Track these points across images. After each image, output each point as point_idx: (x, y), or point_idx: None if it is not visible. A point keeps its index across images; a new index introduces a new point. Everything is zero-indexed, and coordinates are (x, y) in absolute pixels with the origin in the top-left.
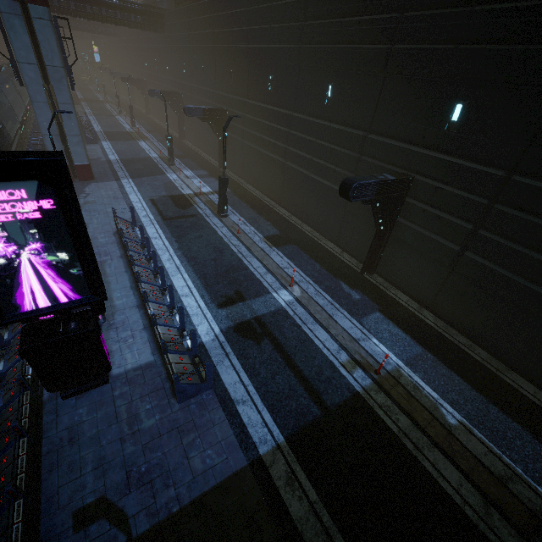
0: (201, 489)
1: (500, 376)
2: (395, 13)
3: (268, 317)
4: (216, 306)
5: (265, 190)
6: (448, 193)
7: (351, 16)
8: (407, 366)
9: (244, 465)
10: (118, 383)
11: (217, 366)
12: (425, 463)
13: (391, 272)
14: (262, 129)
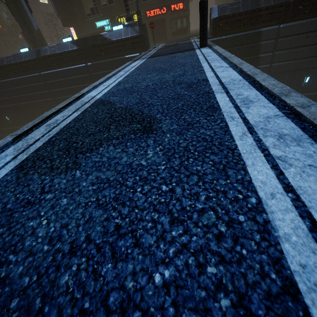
0: None
1: None
2: (9, 97)
3: None
4: None
5: None
6: None
7: None
8: None
9: None
10: None
11: None
12: None
13: None
14: None
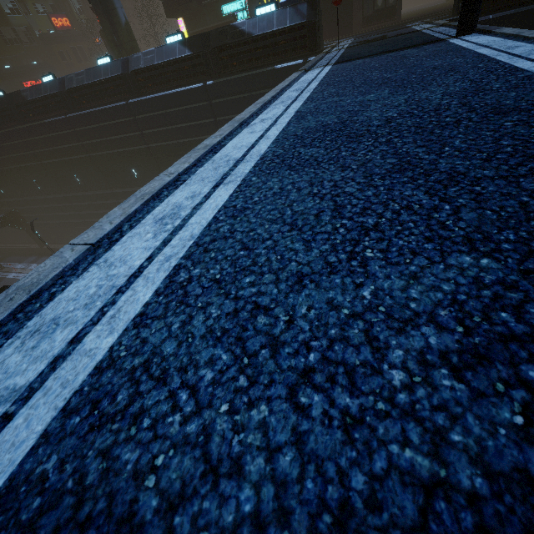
0: None
1: None
2: (79, 143)
3: None
4: None
5: None
6: None
7: (58, 145)
8: None
9: None
10: None
11: None
12: None
13: None
14: (54, 211)
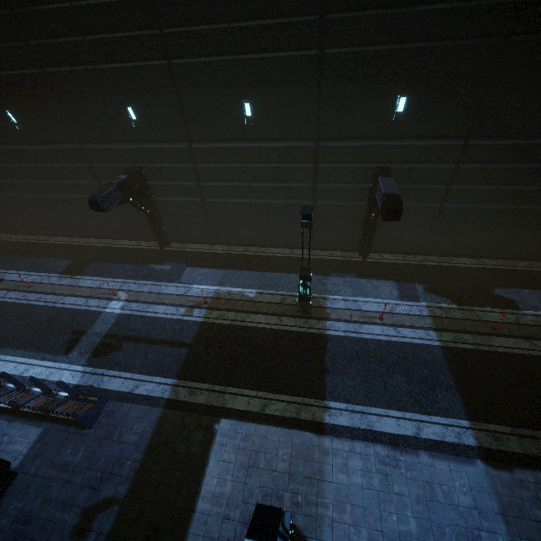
0: (146, 444)
1: (265, 255)
2: (21, 42)
3: (114, 328)
4: (64, 355)
5: (22, 230)
6: (169, 169)
7: None
8: (220, 286)
9: (162, 411)
10: (26, 466)
11: (100, 387)
12: (249, 324)
13: (180, 235)
14: None
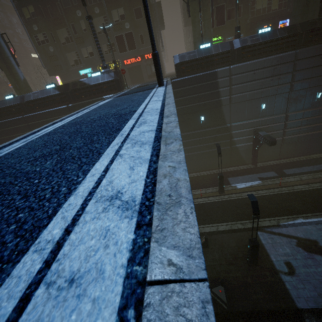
0: None
1: None
2: None
3: None
4: None
5: None
6: None
7: None
8: None
9: None
10: None
11: None
12: None
13: None
14: None
